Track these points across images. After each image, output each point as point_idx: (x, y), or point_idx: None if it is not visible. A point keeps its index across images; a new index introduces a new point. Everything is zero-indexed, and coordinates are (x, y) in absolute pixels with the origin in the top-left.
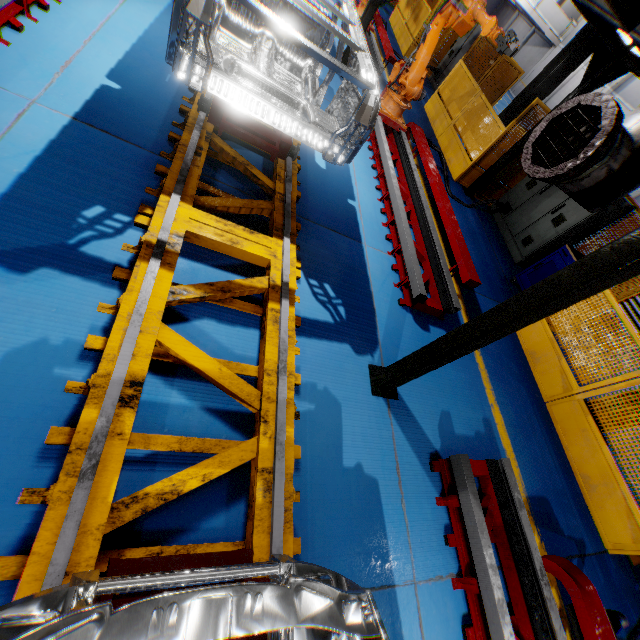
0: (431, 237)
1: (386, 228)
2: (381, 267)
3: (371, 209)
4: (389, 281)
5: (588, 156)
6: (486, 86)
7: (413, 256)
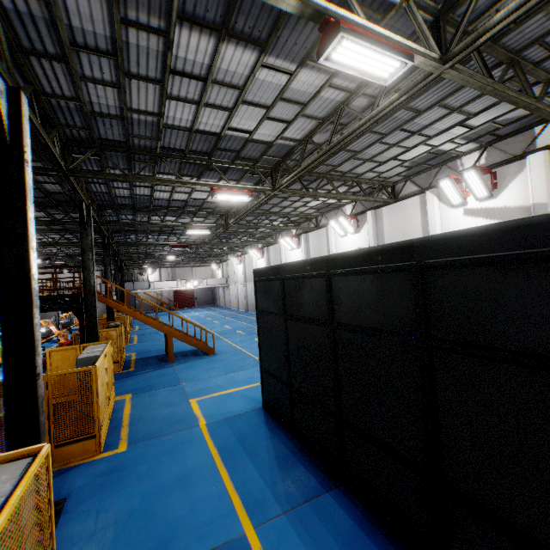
0: None
1: None
2: None
3: None
4: None
5: None
6: None
7: None
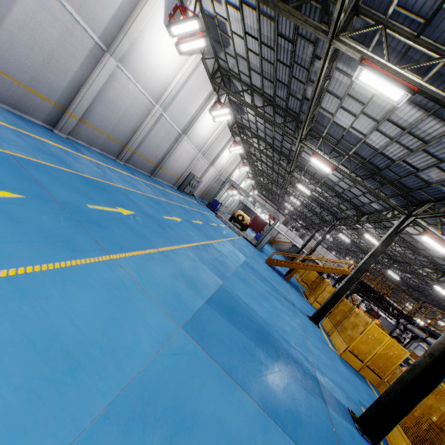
0: None
1: None
2: None
3: None
4: None
5: None
6: None
7: None
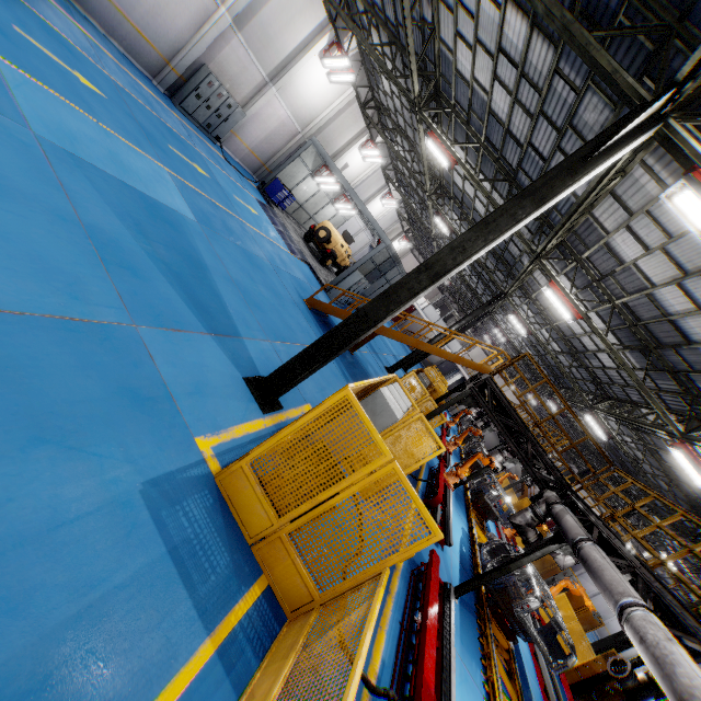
0: (557, 692)
1: (534, 669)
2: (535, 688)
3: (526, 653)
4: (540, 699)
5: (625, 674)
6: (579, 617)
7: (553, 692)
